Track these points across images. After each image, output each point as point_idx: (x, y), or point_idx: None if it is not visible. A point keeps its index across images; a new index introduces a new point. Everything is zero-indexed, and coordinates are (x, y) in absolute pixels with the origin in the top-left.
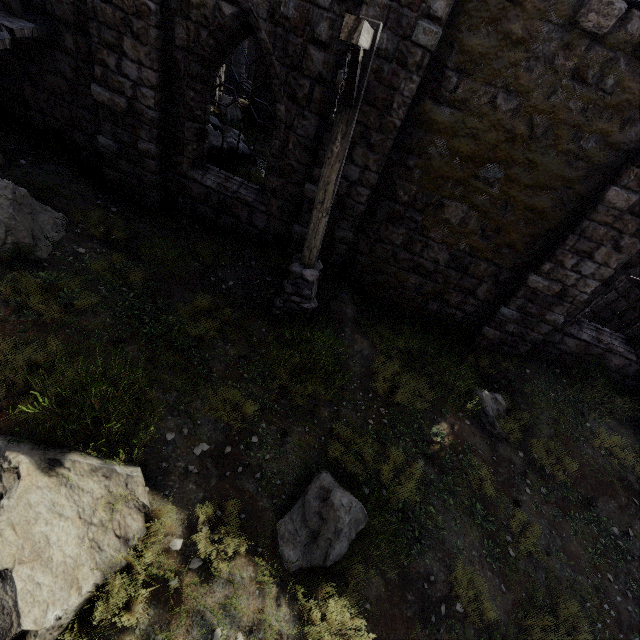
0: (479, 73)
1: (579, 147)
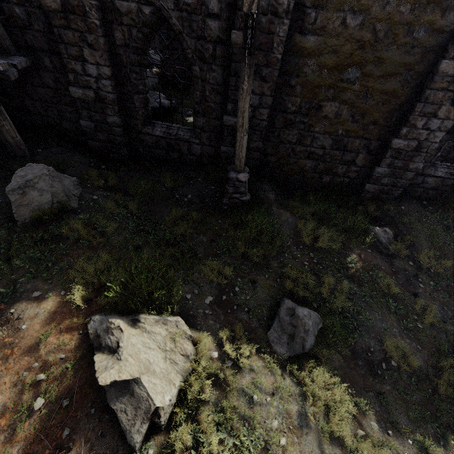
0: (330, 4)
1: (413, 38)
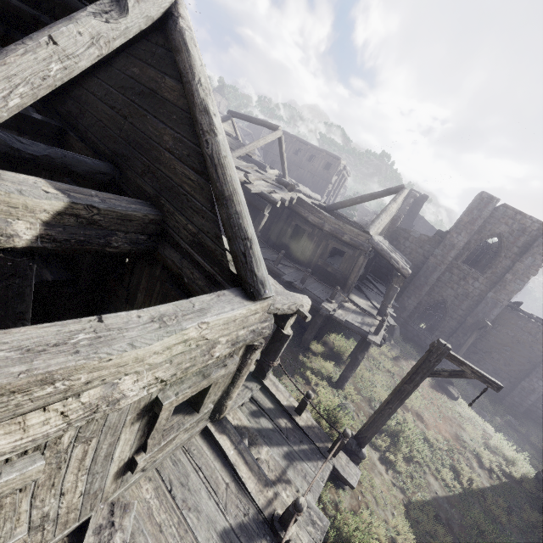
0: (503, 326)
1: (532, 348)
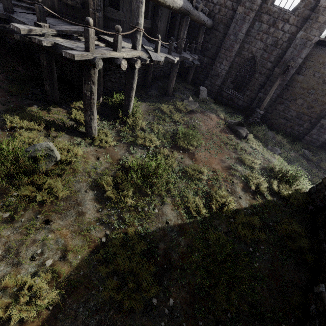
0: (311, 68)
1: None
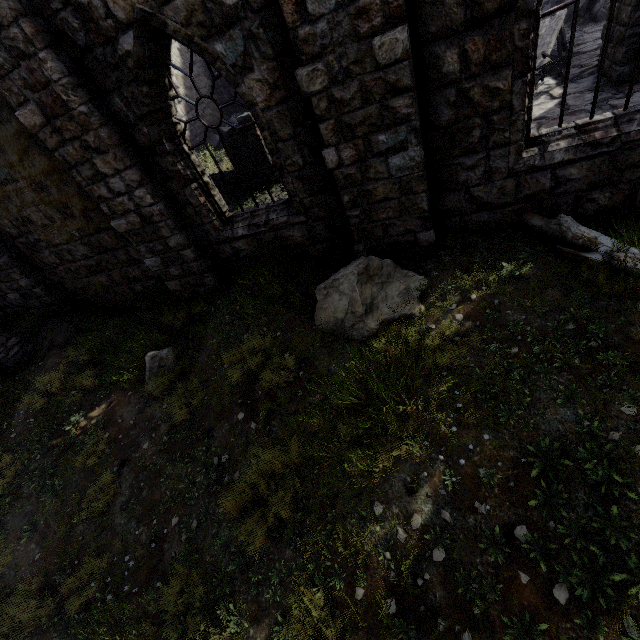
0: None
1: None
